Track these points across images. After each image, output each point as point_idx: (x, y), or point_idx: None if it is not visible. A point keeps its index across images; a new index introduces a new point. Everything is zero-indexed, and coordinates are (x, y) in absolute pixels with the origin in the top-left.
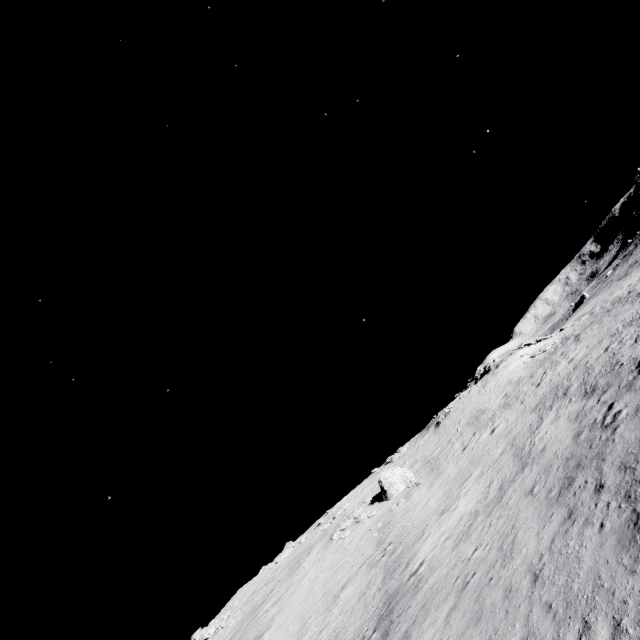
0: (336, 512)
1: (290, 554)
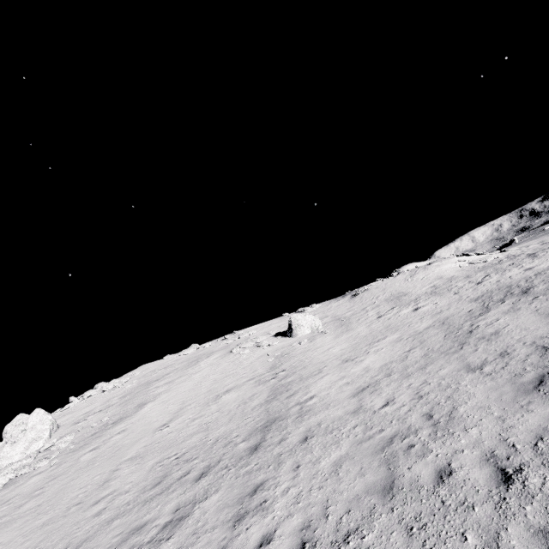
0: (242, 334)
1: (193, 353)
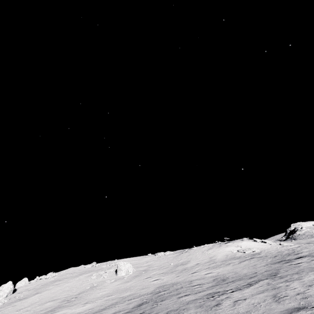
0: (112, 263)
1: (89, 267)
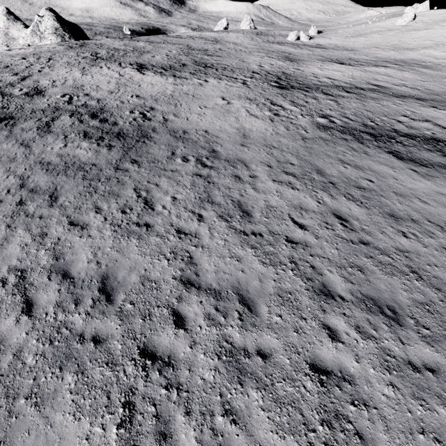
0: None
1: None
